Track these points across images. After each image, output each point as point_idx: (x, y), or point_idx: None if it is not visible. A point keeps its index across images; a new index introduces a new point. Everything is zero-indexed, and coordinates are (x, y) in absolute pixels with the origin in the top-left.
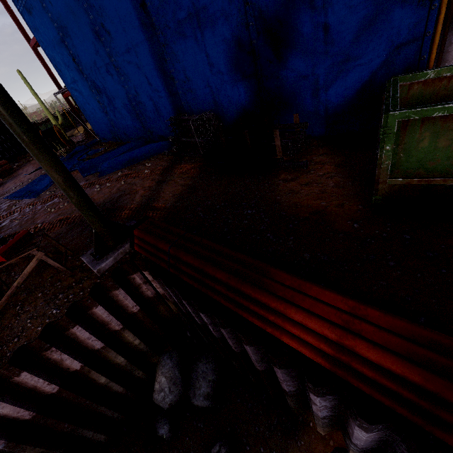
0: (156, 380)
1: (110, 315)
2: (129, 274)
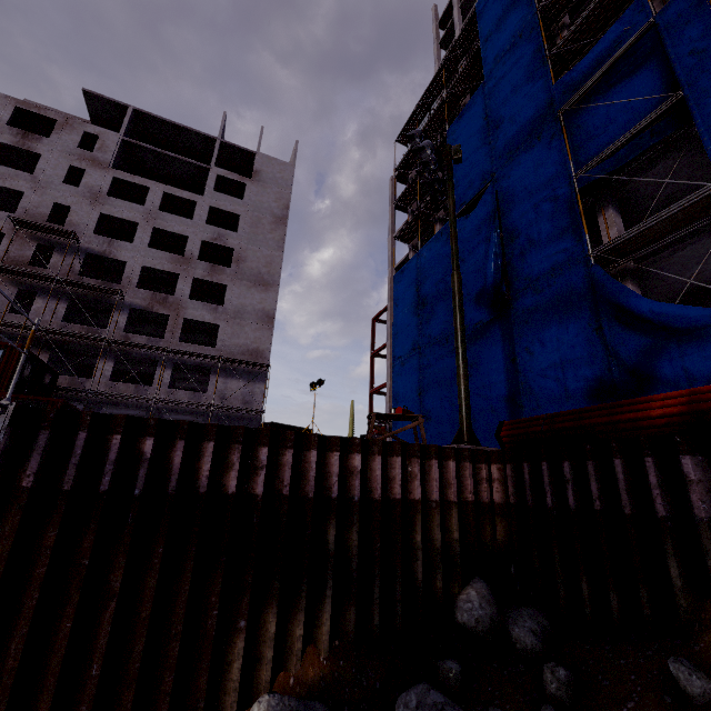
0: (462, 593)
1: (455, 478)
2: (479, 462)
